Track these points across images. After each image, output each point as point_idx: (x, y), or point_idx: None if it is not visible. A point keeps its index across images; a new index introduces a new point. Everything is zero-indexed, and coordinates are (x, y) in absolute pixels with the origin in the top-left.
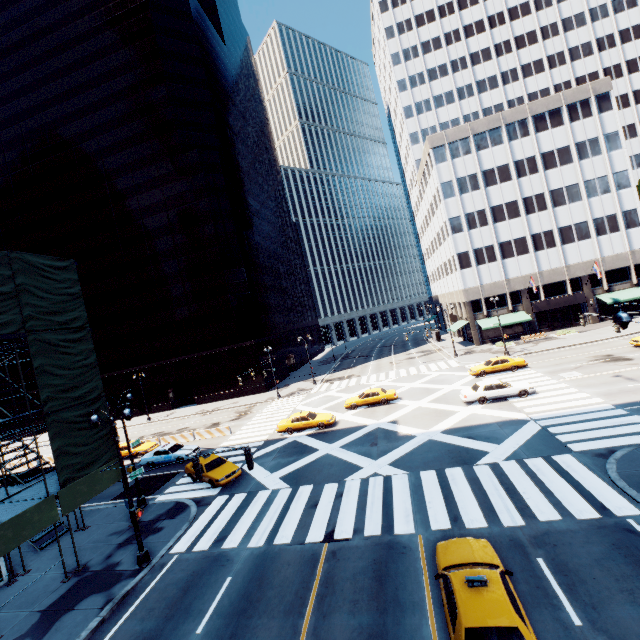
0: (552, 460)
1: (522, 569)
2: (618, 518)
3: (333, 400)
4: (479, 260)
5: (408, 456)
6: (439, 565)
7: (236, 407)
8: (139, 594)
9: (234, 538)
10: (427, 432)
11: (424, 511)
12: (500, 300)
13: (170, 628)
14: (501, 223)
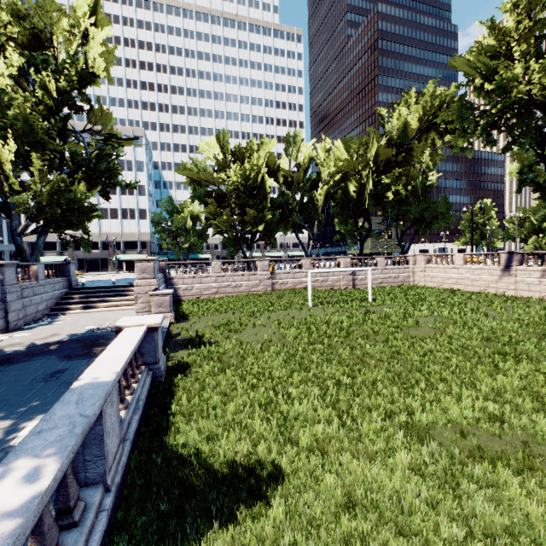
0: None
1: None
2: None
3: None
4: None
5: None
6: None
7: None
8: None
9: None
10: None
11: None
12: (54, 246)
13: None
14: None
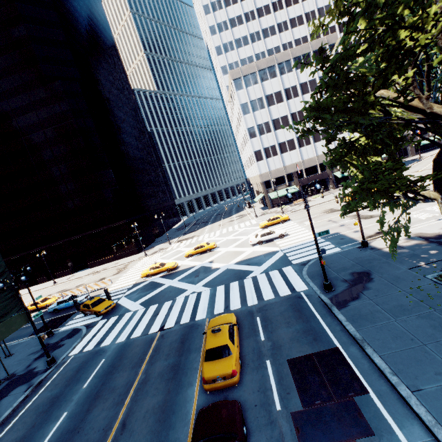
0: (281, 270)
1: (249, 323)
2: (297, 293)
3: (180, 253)
4: (267, 155)
5: (213, 280)
6: (207, 328)
7: (117, 266)
8: (49, 379)
9: (108, 340)
10: (227, 265)
11: (213, 306)
12: (281, 180)
13: (68, 389)
14: (279, 130)
